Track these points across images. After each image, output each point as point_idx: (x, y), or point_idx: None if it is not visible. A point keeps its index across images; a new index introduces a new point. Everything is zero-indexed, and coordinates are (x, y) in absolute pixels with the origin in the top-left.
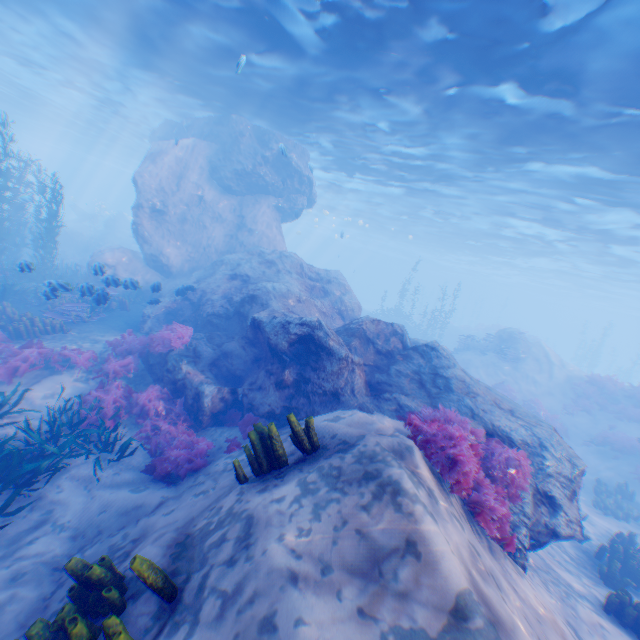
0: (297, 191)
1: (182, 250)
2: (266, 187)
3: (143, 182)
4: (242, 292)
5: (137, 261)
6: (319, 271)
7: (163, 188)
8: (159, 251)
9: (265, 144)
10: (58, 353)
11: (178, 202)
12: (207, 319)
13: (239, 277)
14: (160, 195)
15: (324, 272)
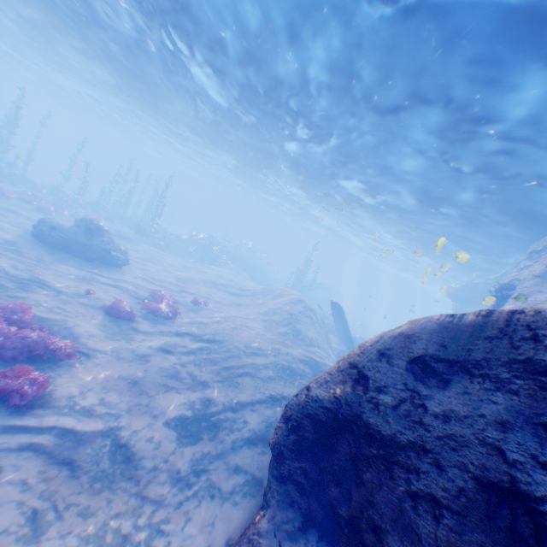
0: None
1: None
2: None
3: None
4: None
5: None
6: None
7: None
8: None
9: None
10: None
11: None
12: None
13: None
14: None
15: None
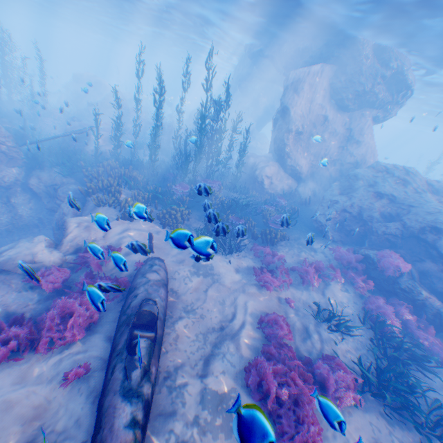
0: (395, 102)
1: (307, 160)
2: (373, 102)
3: (292, 111)
4: (415, 219)
5: (279, 170)
6: (431, 183)
7: (302, 113)
8: (295, 163)
9: (384, 63)
10: (322, 269)
11: (307, 122)
12: (383, 237)
13: (382, 195)
14: (301, 120)
15: (437, 185)
